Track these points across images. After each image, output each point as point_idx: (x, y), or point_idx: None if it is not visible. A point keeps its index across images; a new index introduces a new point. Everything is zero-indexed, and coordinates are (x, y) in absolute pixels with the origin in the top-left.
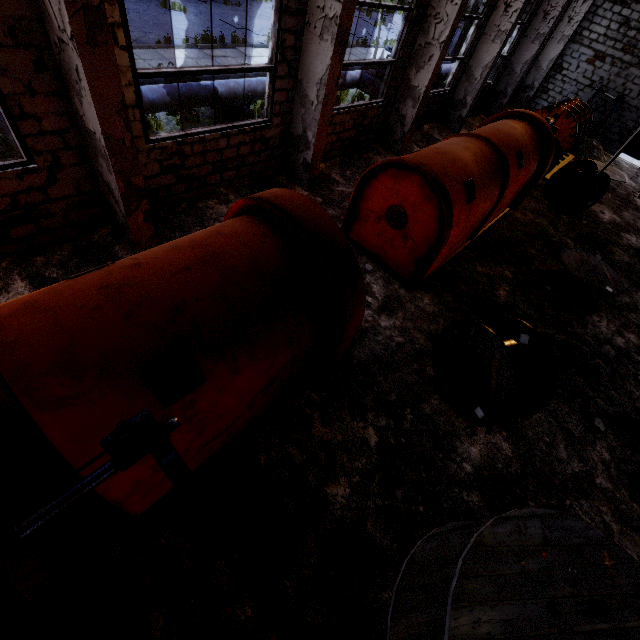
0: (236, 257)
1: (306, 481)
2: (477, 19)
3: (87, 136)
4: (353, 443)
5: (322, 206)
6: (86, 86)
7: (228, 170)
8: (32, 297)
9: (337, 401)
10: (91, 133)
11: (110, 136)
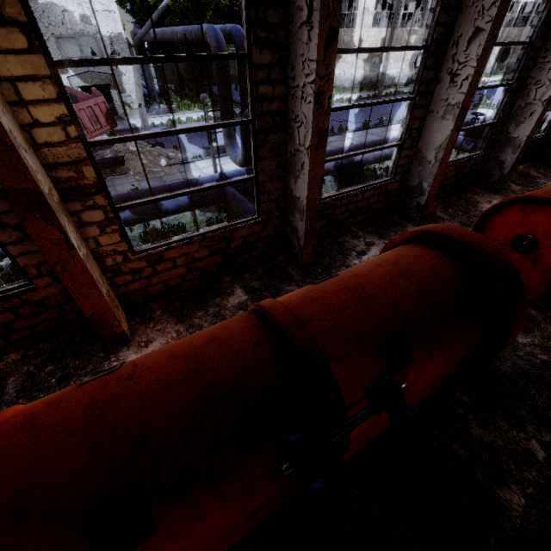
0: (423, 272)
1: (475, 477)
2: None
3: (290, 200)
4: (517, 452)
5: None
6: (306, 172)
7: (359, 215)
8: (303, 293)
9: (489, 407)
10: (295, 198)
11: (310, 199)
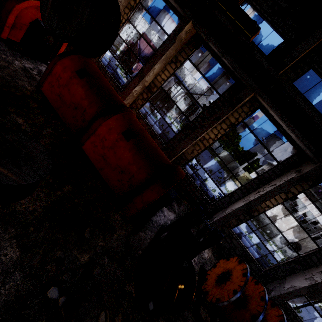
0: None
1: None
2: (237, 180)
3: None
4: None
5: None
6: None
7: None
8: None
9: None
10: None
11: None
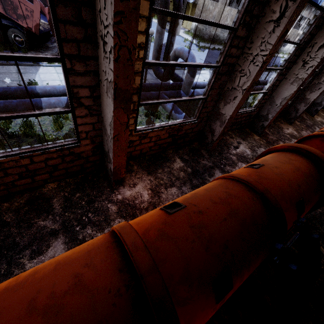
0: (304, 169)
1: None
2: None
3: (215, 114)
4: None
5: (266, 144)
6: (236, 102)
7: (234, 125)
8: (255, 173)
9: None
10: (221, 114)
11: (231, 116)
